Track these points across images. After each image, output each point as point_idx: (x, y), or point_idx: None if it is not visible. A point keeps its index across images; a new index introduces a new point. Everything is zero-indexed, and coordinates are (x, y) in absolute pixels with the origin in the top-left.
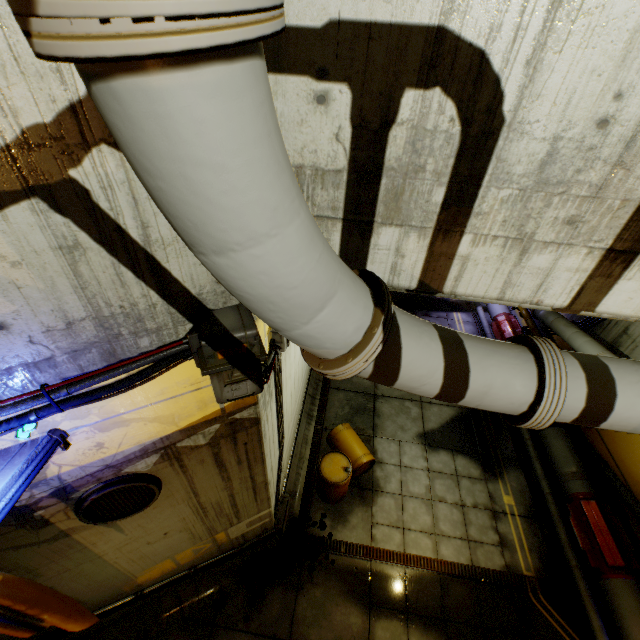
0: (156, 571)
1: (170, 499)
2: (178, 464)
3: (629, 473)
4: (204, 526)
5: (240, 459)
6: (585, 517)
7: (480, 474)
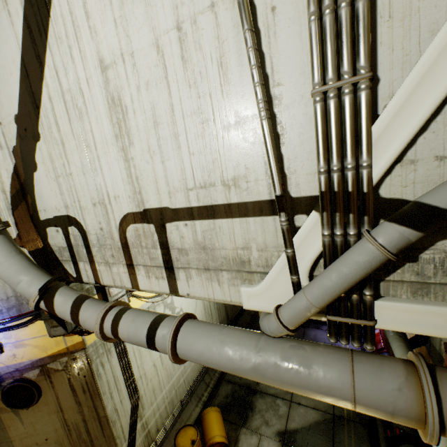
0: None
1: (47, 407)
2: (49, 380)
3: None
4: (71, 445)
5: (84, 388)
6: None
7: None
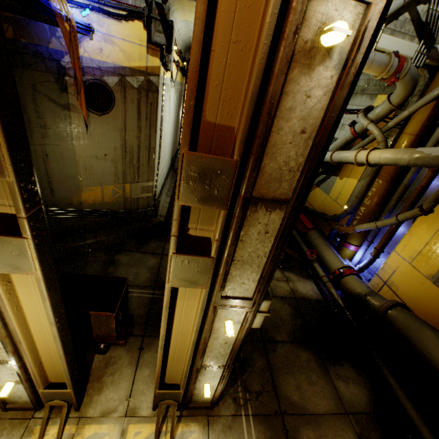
0: (92, 195)
1: (114, 122)
2: (123, 94)
3: (316, 205)
4: (122, 167)
5: (147, 116)
6: (300, 219)
7: None
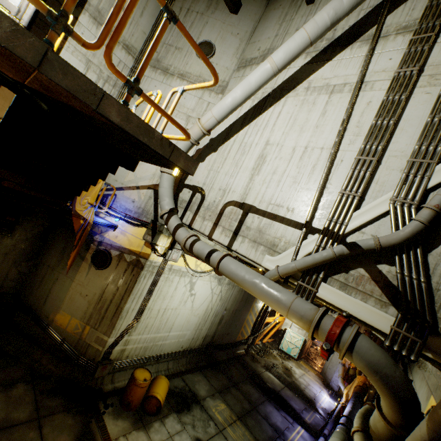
0: (62, 319)
1: (104, 276)
2: (118, 262)
3: None
4: (92, 310)
5: (127, 282)
6: None
7: None
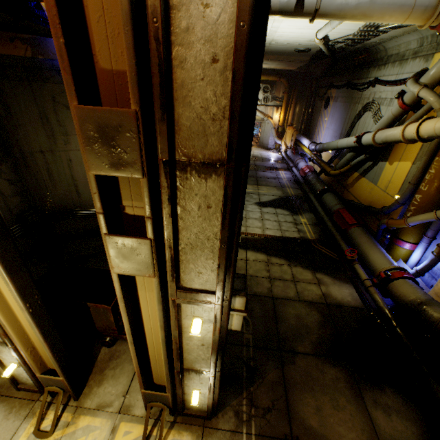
0: None
1: None
2: None
3: (362, 198)
4: None
5: None
6: (340, 215)
7: (289, 213)
